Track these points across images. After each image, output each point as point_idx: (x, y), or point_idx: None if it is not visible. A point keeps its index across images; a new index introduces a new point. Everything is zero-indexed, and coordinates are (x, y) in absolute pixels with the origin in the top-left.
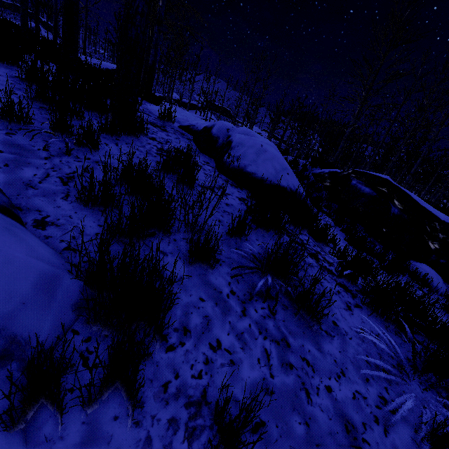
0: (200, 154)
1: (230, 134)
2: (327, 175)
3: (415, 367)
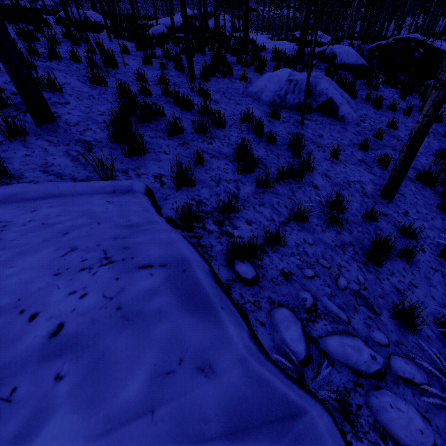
0: (323, 64)
1: (333, 51)
2: (375, 47)
3: (400, 92)
